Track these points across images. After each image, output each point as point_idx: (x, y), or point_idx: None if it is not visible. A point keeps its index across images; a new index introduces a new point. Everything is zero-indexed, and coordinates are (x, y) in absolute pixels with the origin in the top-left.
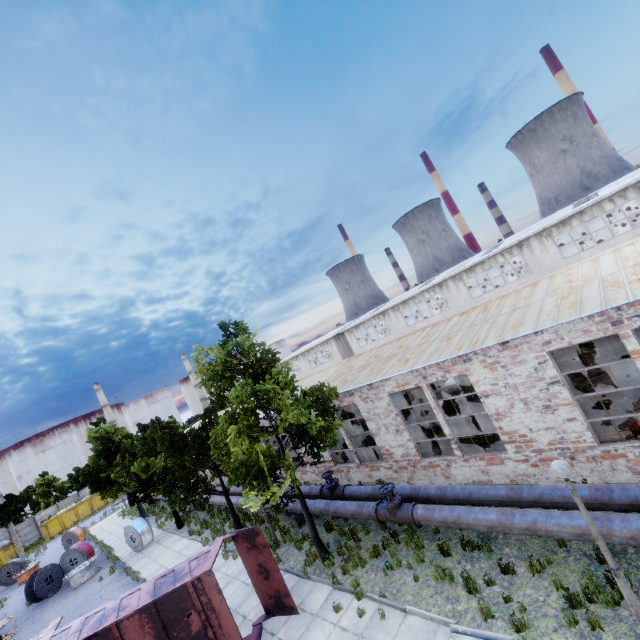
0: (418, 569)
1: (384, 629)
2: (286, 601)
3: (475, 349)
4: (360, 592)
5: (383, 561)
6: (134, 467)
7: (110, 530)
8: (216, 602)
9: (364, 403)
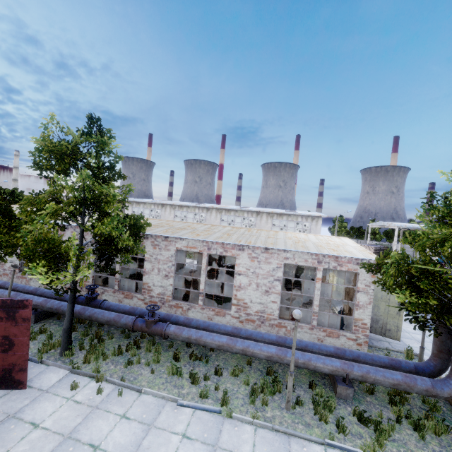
0: (154, 366)
1: (120, 403)
2: (17, 375)
3: (251, 245)
4: (101, 376)
5: (123, 358)
6: None
7: None
8: None
9: (153, 248)
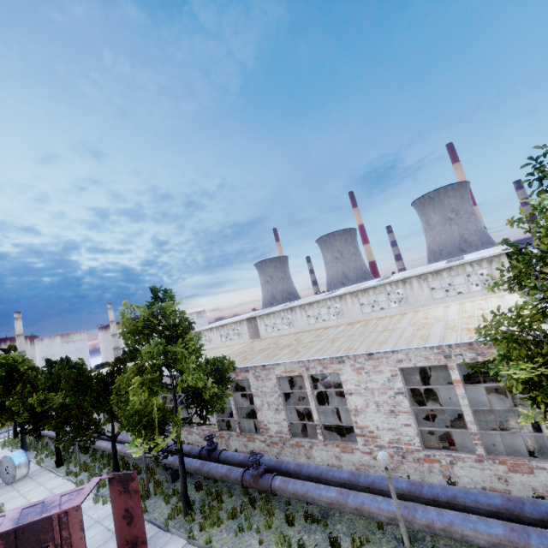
0: (265, 534)
1: None
2: None
3: (349, 354)
4: None
5: (237, 523)
6: (32, 398)
7: None
8: (76, 538)
9: (255, 380)
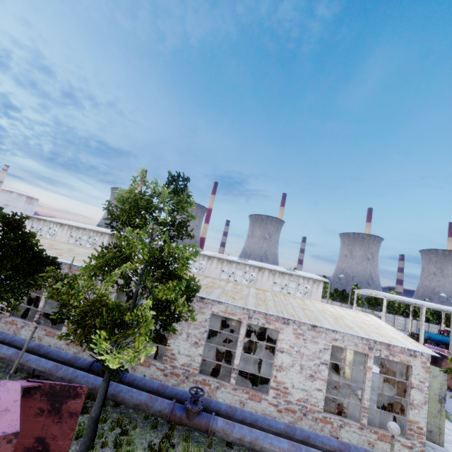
0: None
1: None
2: None
3: (298, 320)
4: None
5: None
6: None
7: None
8: None
9: None
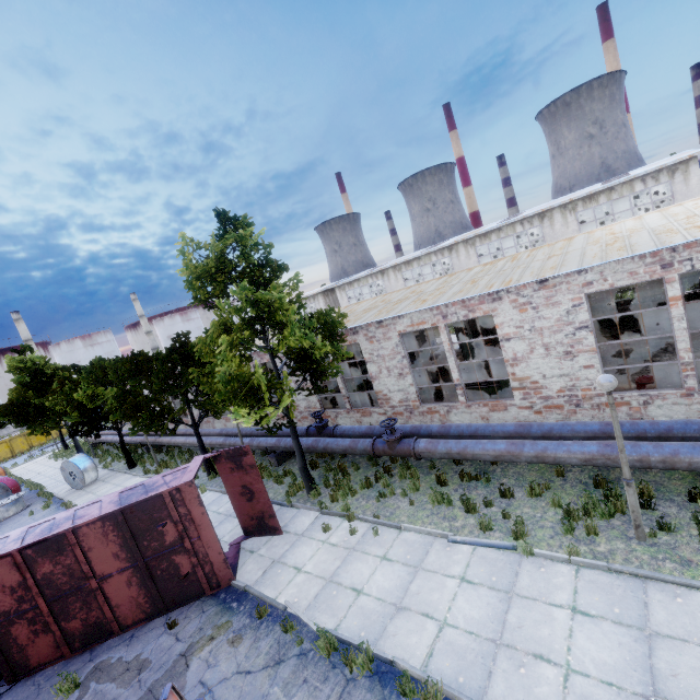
0: (413, 496)
1: (378, 543)
2: (270, 522)
3: (510, 286)
4: (352, 515)
5: (375, 491)
6: (78, 394)
7: (39, 471)
8: (197, 514)
9: (369, 343)
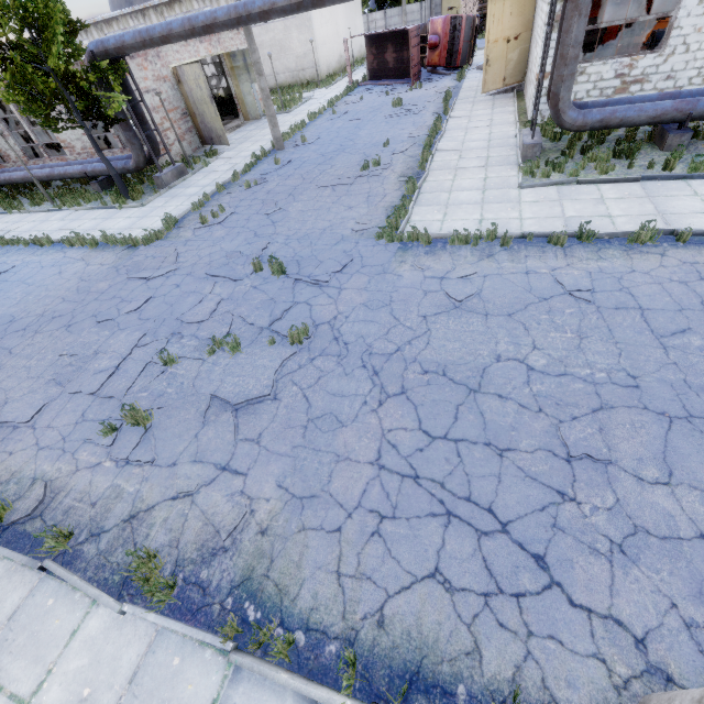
0: None
1: None
2: None
3: None
4: None
5: None
6: None
7: None
8: None
9: None
